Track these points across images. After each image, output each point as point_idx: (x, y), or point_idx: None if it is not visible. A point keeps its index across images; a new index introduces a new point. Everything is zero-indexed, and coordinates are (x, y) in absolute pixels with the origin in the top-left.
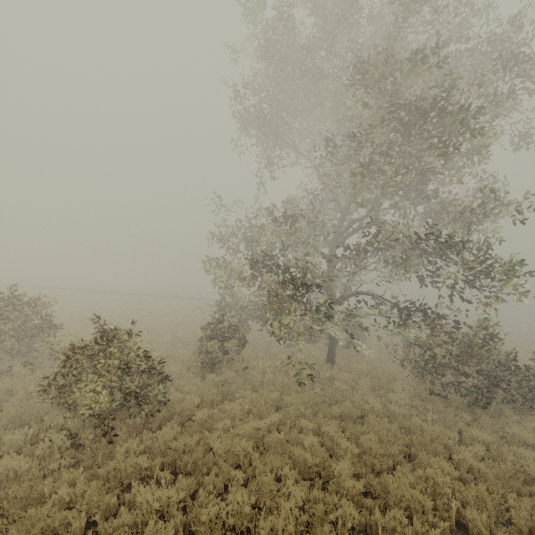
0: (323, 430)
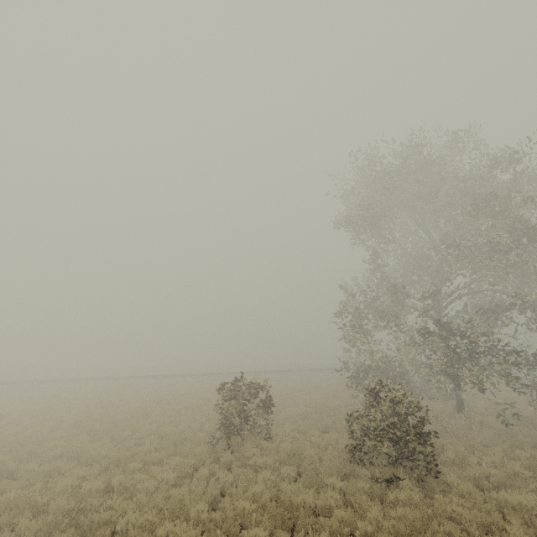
0: None
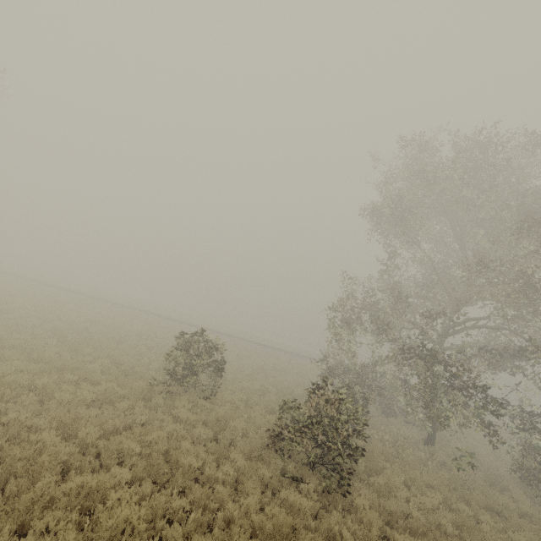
0: (482, 519)
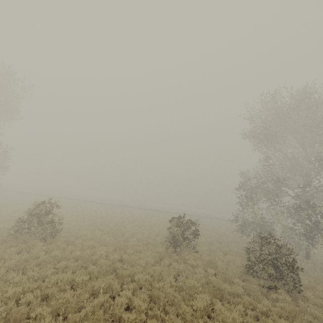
0: None
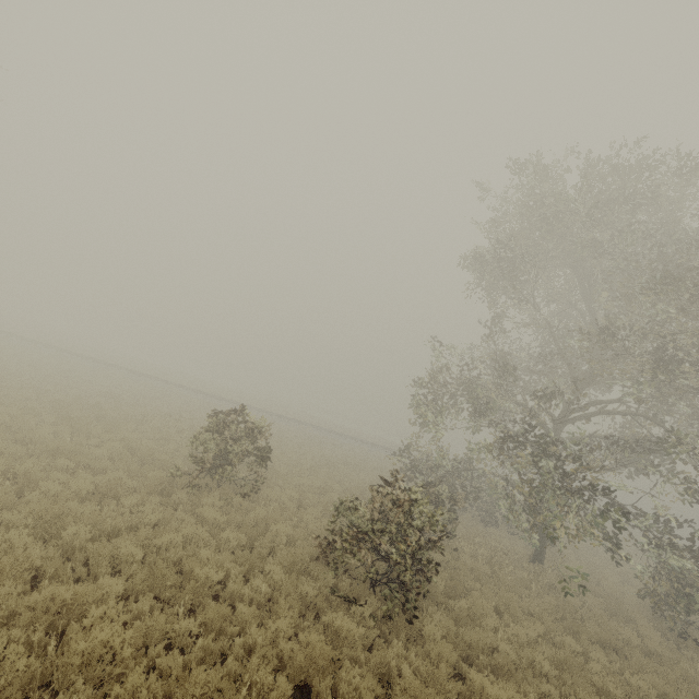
0: (593, 657)
